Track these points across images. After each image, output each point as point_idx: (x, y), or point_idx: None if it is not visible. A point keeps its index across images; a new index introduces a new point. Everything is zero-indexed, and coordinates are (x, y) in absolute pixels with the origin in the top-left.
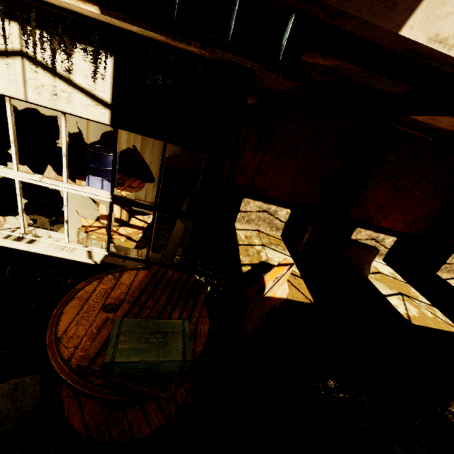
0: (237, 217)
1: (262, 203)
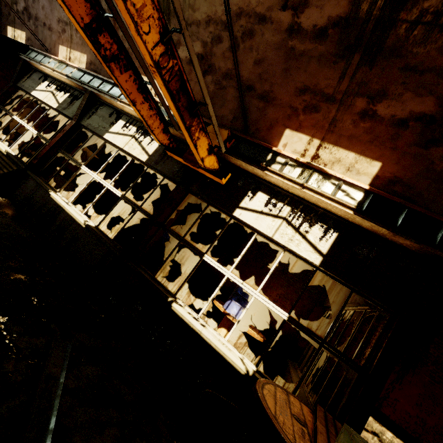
0: None
1: (371, 418)
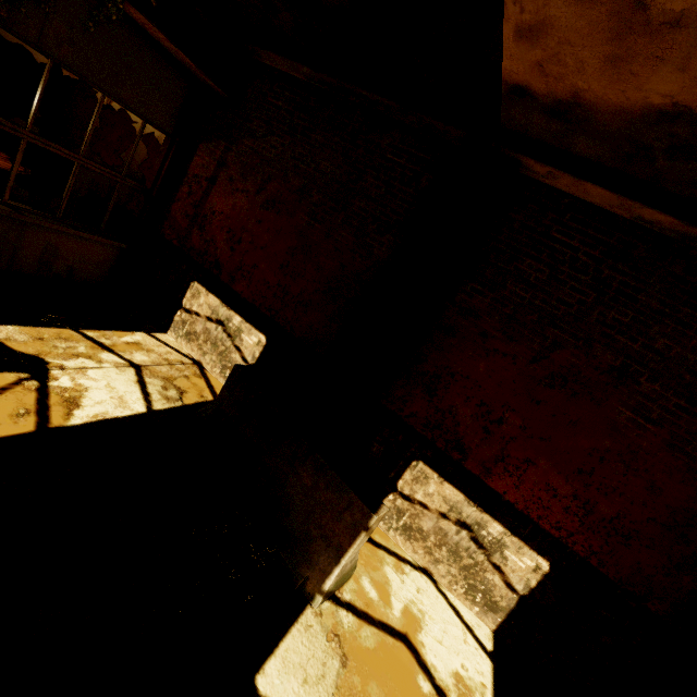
0: (174, 318)
1: (219, 301)
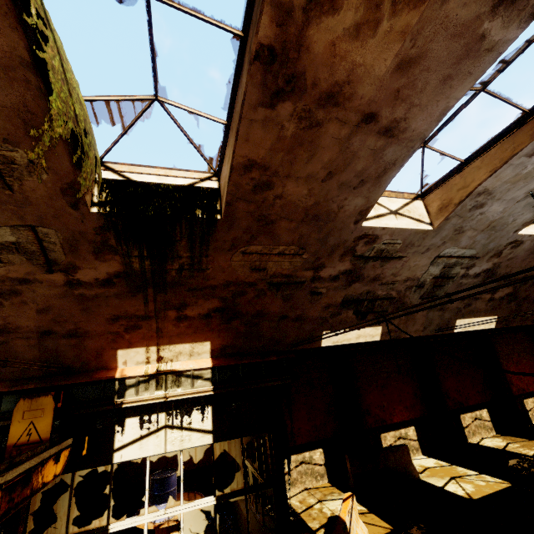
0: None
1: (295, 455)
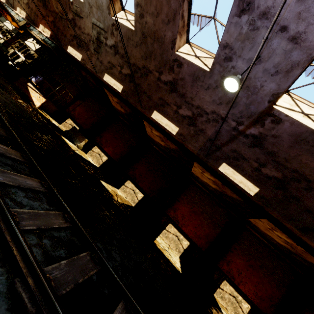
0: (63, 123)
1: (73, 122)
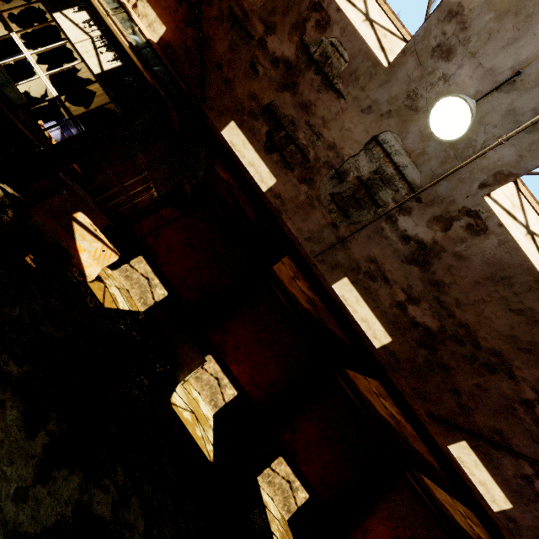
0: (122, 266)
1: (151, 270)
